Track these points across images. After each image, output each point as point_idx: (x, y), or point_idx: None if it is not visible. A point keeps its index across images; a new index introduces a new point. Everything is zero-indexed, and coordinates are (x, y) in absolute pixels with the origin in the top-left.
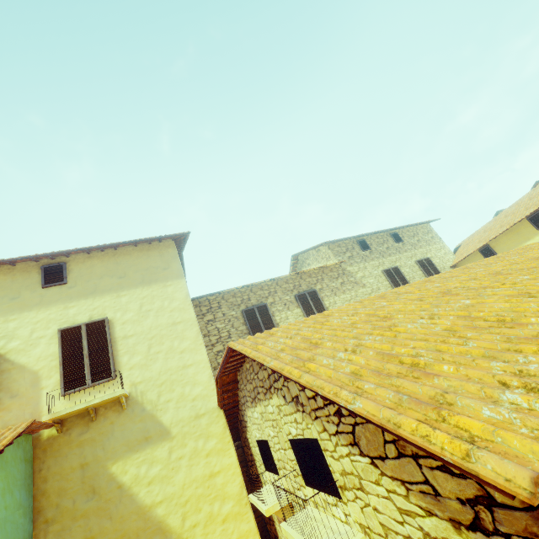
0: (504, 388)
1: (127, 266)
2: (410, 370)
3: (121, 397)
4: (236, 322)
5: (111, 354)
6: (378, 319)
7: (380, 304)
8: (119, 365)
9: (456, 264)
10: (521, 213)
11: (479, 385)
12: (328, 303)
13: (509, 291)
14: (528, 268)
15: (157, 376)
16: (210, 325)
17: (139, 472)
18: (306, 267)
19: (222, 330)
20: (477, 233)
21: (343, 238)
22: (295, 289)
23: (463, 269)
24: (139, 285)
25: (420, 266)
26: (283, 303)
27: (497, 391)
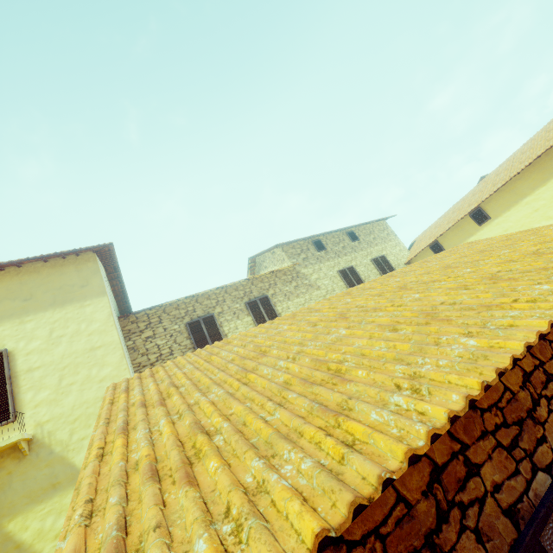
0: (220, 519)
1: (34, 286)
2: (178, 466)
3: (19, 443)
4: (179, 337)
5: (10, 392)
6: (255, 355)
7: (282, 327)
8: (20, 404)
9: (410, 260)
10: (465, 209)
11: (198, 513)
12: (280, 309)
13: (385, 319)
14: (429, 281)
15: (69, 411)
16: (149, 342)
17: (43, 525)
18: (264, 270)
19: (163, 347)
20: (429, 229)
21: (296, 240)
22: (245, 296)
23: (387, 277)
24: (49, 307)
25: (375, 264)
26: (232, 312)
27: (199, 531)
